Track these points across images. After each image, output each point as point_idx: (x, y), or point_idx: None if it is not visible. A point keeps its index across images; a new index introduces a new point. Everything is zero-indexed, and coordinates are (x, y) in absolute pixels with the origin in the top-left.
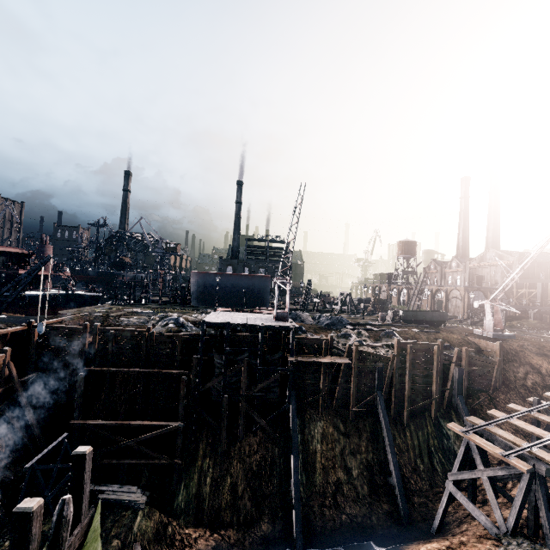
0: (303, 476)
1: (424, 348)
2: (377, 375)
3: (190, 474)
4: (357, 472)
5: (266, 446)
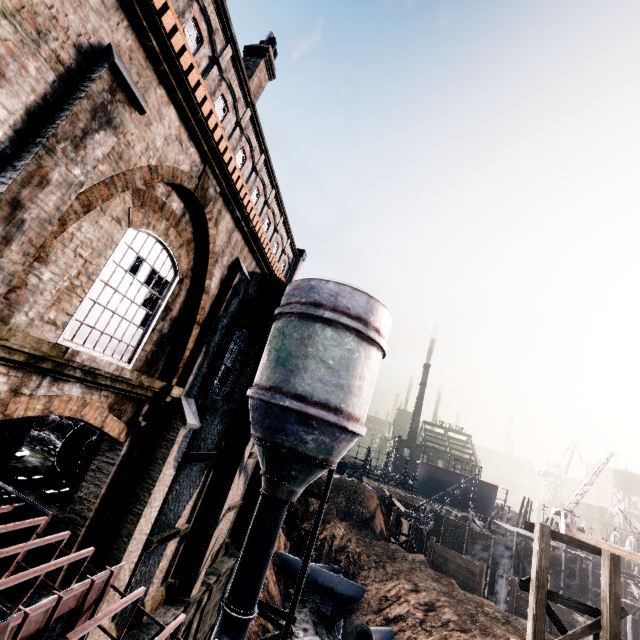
0: None
1: None
2: None
3: None
4: None
5: None
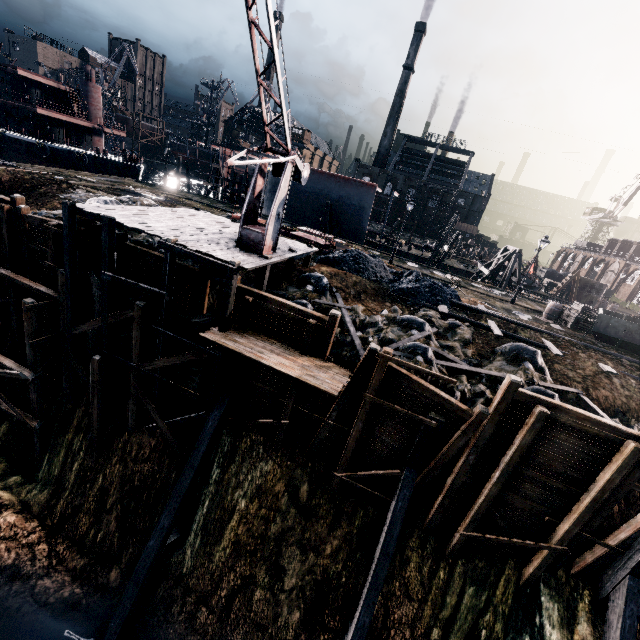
0: (199, 535)
1: (590, 431)
2: (419, 437)
3: (57, 444)
4: (294, 580)
5: (162, 460)
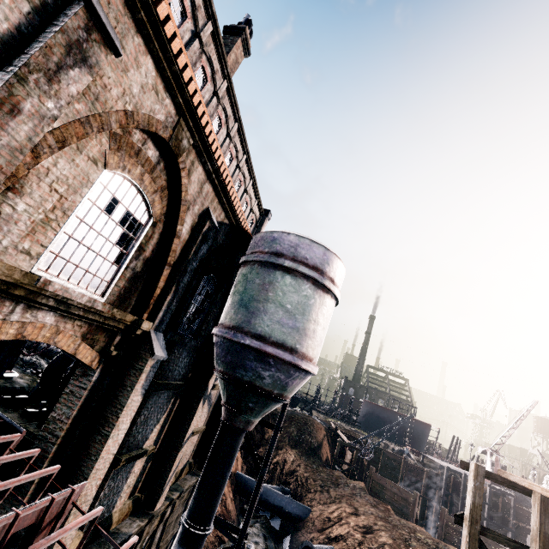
0: None
1: None
2: None
3: None
4: None
5: None
